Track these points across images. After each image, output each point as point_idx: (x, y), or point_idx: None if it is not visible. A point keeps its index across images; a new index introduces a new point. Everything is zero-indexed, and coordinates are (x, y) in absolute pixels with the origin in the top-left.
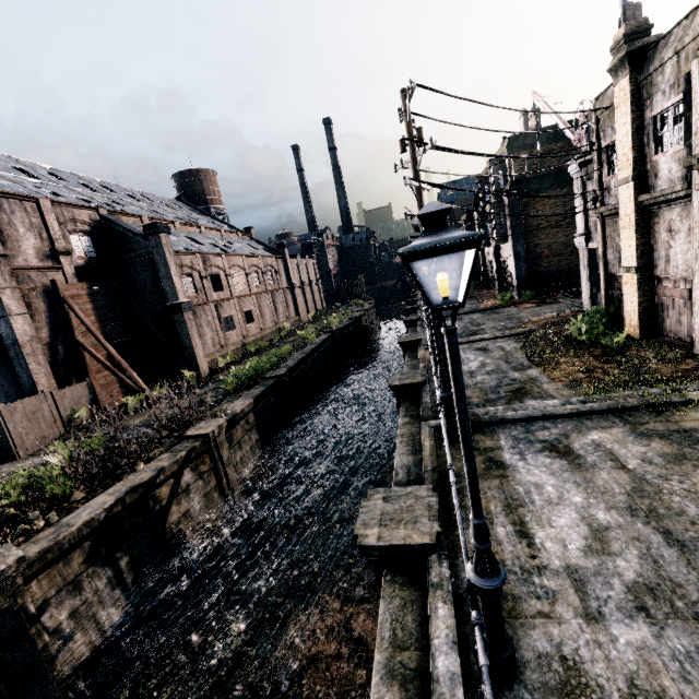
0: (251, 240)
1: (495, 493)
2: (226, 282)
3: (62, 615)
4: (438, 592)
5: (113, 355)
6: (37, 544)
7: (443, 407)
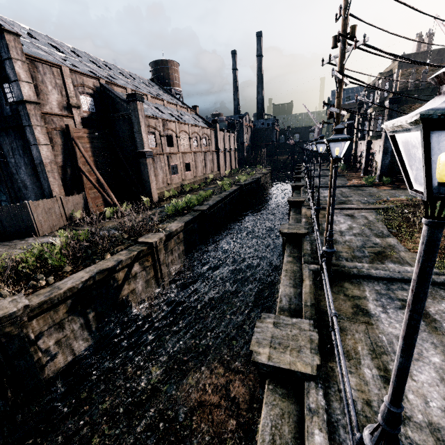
0: (196, 115)
1: (362, 336)
2: (176, 141)
3: (51, 342)
4: (315, 418)
5: (99, 180)
6: (38, 297)
7: (325, 259)
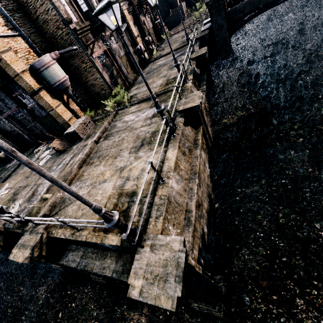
0: None
1: None
2: None
3: None
4: None
5: None
6: None
7: None
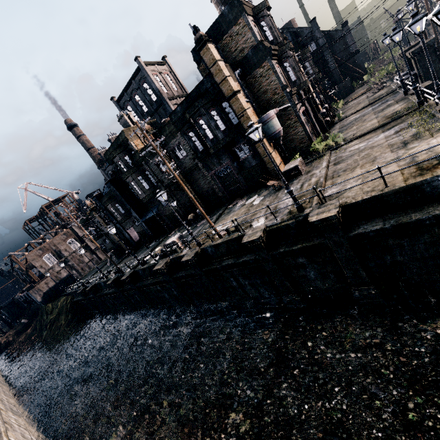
0: None
1: None
2: None
3: None
4: None
5: (353, 67)
6: None
7: None
